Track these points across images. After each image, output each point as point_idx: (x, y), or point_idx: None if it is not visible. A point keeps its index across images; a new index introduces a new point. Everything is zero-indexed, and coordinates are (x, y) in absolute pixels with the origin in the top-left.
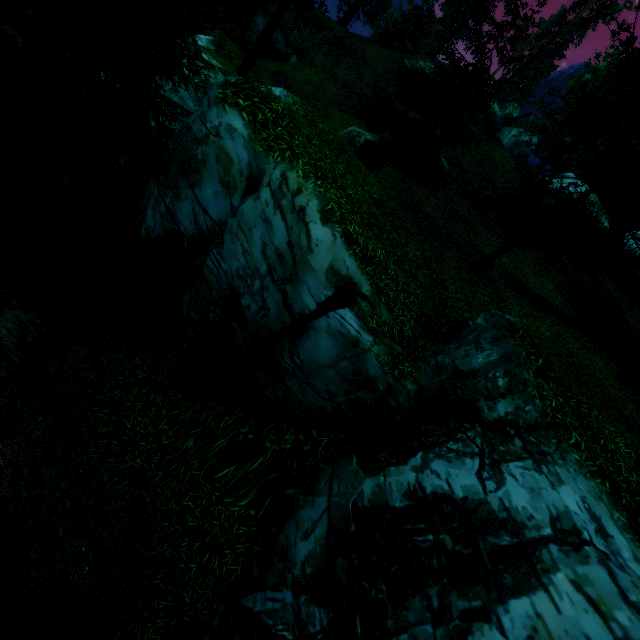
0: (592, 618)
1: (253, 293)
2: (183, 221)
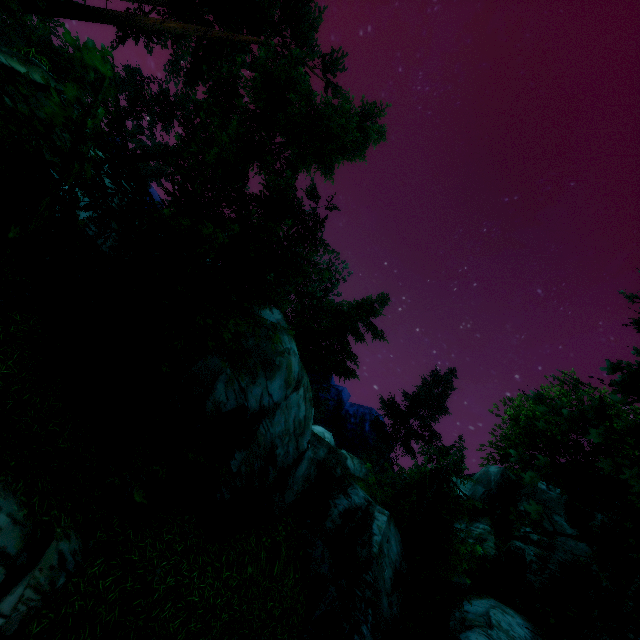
0: (383, 517)
1: (284, 445)
2: (251, 399)
